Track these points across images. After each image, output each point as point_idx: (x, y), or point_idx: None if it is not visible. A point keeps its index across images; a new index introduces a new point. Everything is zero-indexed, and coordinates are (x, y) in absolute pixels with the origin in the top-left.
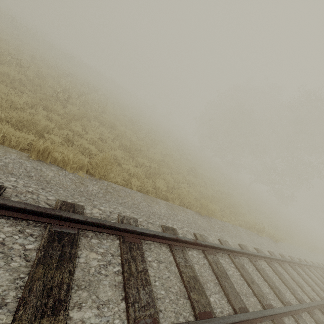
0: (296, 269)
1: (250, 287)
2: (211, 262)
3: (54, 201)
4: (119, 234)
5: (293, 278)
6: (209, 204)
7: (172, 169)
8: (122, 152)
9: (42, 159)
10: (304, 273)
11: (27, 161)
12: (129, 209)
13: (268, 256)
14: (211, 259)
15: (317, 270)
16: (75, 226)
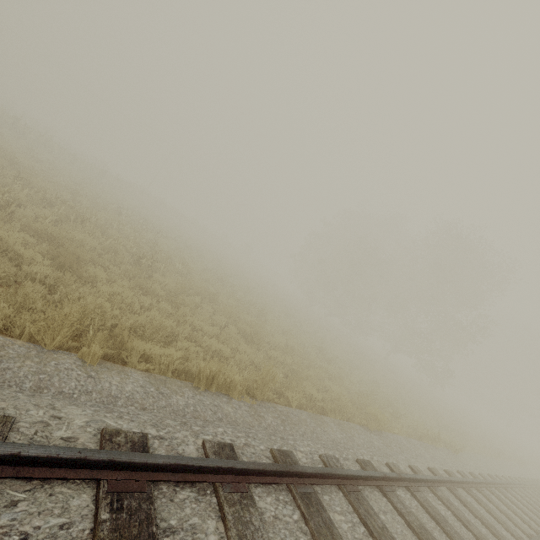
0: (495, 492)
1: (469, 529)
2: (422, 502)
3: (268, 452)
4: (340, 483)
5: (499, 507)
6: (380, 413)
7: (302, 356)
8: (243, 342)
9: (205, 386)
10: (504, 497)
11: (201, 395)
12: (318, 443)
13: (465, 480)
14: (420, 498)
15: (514, 489)
16: (307, 482)
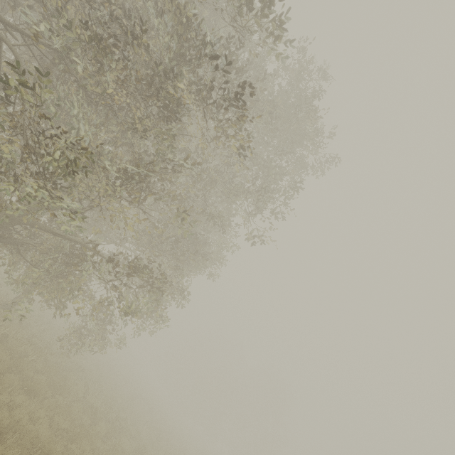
0: None
1: None
2: None
3: None
4: None
5: None
6: None
7: None
8: None
9: None
10: None
11: None
12: None
13: None
14: None
15: None
16: None
